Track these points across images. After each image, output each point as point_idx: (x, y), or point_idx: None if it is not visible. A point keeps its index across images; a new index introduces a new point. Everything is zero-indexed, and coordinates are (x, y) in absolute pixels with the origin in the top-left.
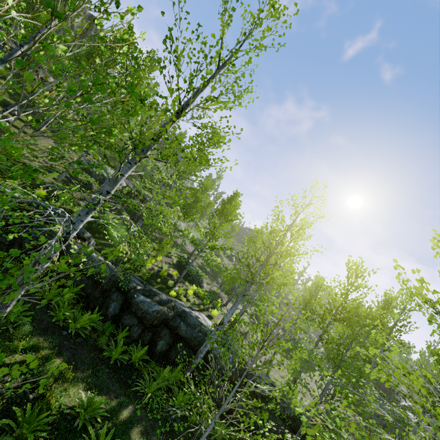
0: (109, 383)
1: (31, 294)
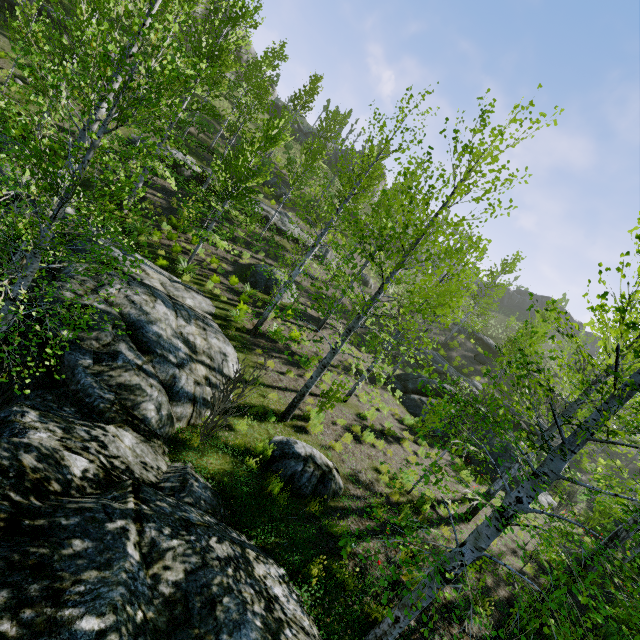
0: None
1: None
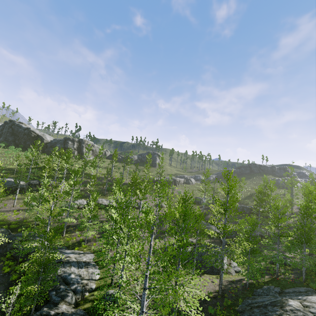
0: (2, 287)
1: (2, 265)
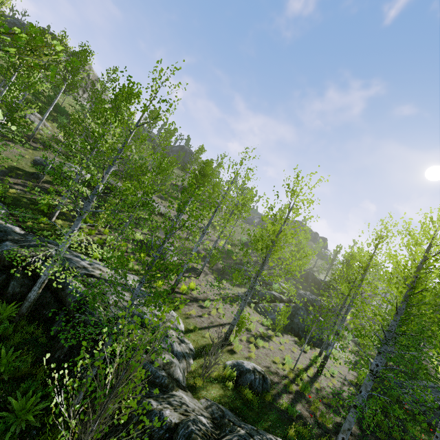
0: None
1: None
